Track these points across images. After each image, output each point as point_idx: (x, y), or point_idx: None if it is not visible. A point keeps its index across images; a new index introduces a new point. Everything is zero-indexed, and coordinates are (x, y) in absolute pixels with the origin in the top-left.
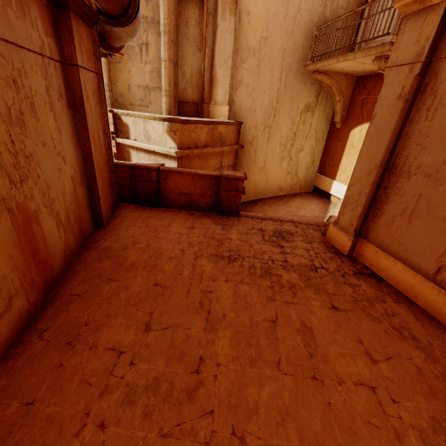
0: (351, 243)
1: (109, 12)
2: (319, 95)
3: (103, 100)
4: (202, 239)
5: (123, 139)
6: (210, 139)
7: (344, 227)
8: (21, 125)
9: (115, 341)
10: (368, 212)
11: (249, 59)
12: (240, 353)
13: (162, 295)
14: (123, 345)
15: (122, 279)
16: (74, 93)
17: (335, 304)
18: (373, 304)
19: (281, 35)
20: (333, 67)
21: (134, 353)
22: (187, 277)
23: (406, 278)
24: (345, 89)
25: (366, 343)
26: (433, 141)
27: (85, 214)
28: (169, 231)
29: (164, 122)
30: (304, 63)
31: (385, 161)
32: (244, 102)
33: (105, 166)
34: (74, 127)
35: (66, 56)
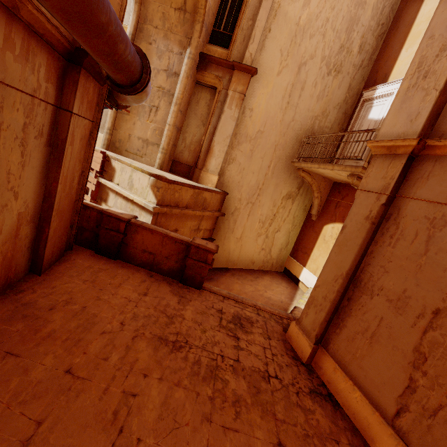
0: (311, 350)
1: (116, 80)
2: (301, 188)
3: (92, 145)
4: (151, 311)
5: (106, 180)
6: (193, 202)
7: (306, 329)
8: None
9: None
10: (331, 320)
11: (245, 143)
12: None
13: (68, 391)
14: None
15: (26, 354)
16: (59, 134)
17: (282, 438)
18: (326, 445)
19: (276, 133)
20: (315, 170)
21: None
22: (113, 365)
23: (364, 412)
24: (323, 189)
25: None
26: (395, 268)
27: (21, 255)
28: (117, 292)
29: (150, 176)
30: (292, 159)
31: (350, 272)
32: (233, 177)
33: (69, 207)
34: (46, 165)
35: (63, 102)
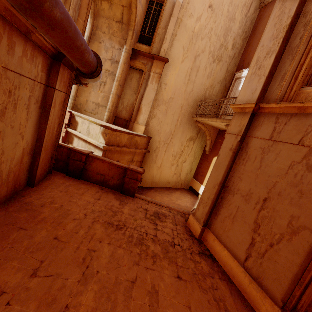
0: (200, 230)
1: (82, 71)
2: (198, 133)
3: (65, 107)
4: (103, 208)
5: (72, 130)
6: (129, 143)
7: (198, 218)
8: (2, 115)
9: (2, 281)
10: (212, 211)
11: (162, 105)
12: (99, 305)
13: (56, 248)
14: (8, 286)
15: (30, 229)
16: (47, 101)
17: (180, 274)
18: (205, 278)
19: (181, 99)
20: (206, 122)
21: (14, 294)
22: (81, 235)
23: (229, 261)
24: (213, 134)
25: (193, 309)
26: (245, 177)
27: (23, 174)
28: (81, 198)
29: (101, 127)
30: (192, 115)
31: (222, 182)
32: (155, 127)
33: (51, 145)
34: (39, 119)
35: (50, 82)
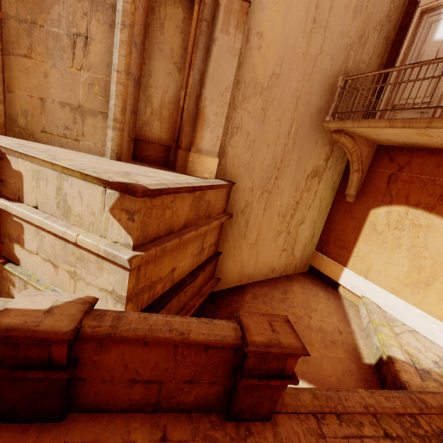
0: None
1: None
2: (329, 159)
3: None
4: None
5: (6, 202)
6: (193, 214)
7: None
8: None
9: None
10: None
11: (253, 98)
12: None
13: None
14: None
15: None
16: None
17: None
18: None
19: (298, 76)
20: (370, 130)
21: None
22: None
23: None
24: (366, 158)
25: None
26: None
27: None
28: None
29: (106, 187)
30: (319, 117)
31: None
32: (239, 156)
33: None
34: None
35: None
